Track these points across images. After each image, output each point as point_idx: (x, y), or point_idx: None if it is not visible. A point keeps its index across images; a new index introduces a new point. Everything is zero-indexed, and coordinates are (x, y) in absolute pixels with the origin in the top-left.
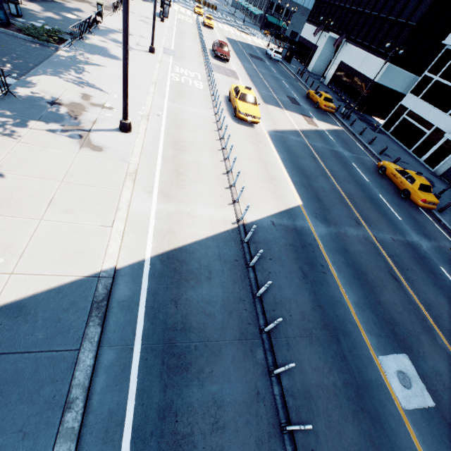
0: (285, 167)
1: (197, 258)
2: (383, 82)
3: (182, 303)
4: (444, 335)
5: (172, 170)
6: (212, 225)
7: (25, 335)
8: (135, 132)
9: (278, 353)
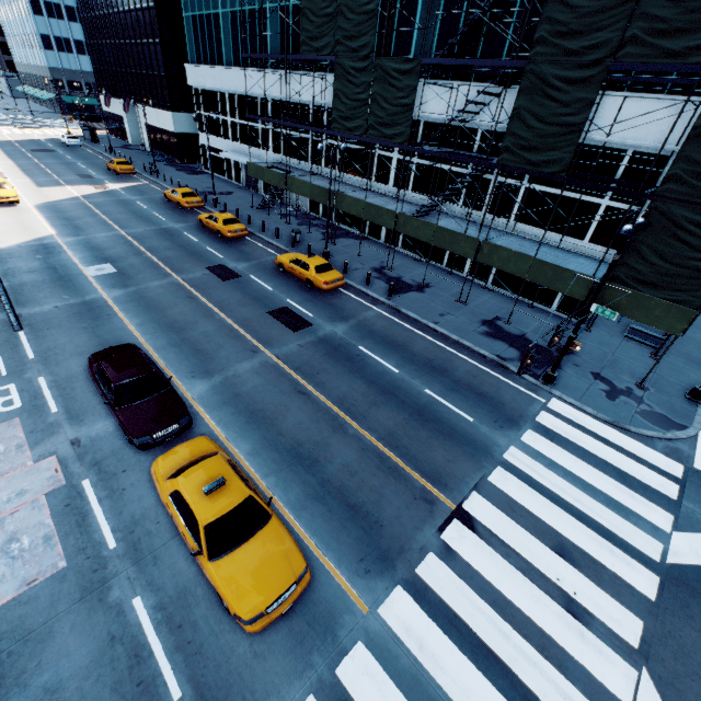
0: (47, 220)
1: None
2: (183, 130)
3: None
4: (152, 253)
5: None
6: None
7: None
8: None
9: (5, 280)
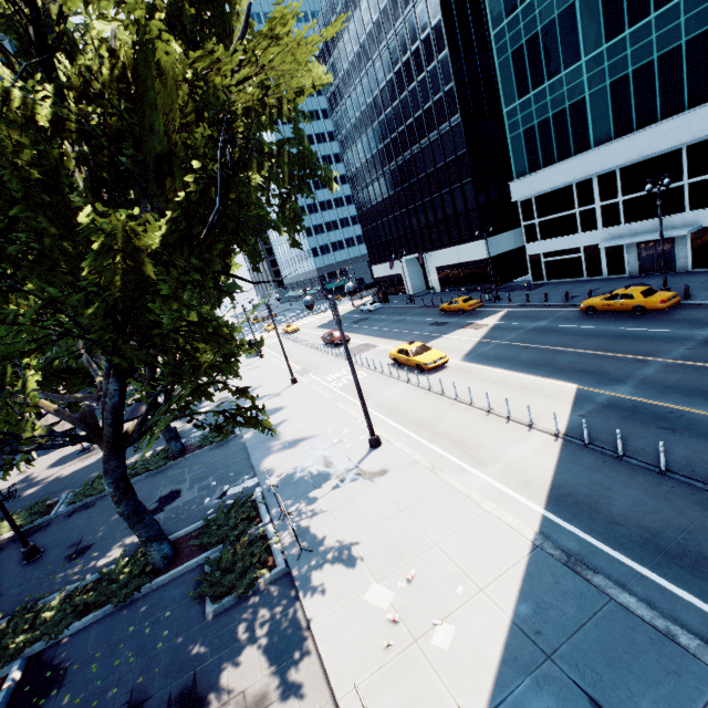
0: (519, 372)
1: (575, 483)
2: (493, 254)
3: (621, 519)
4: None
5: (450, 443)
6: (544, 454)
7: (560, 617)
8: (383, 441)
9: None
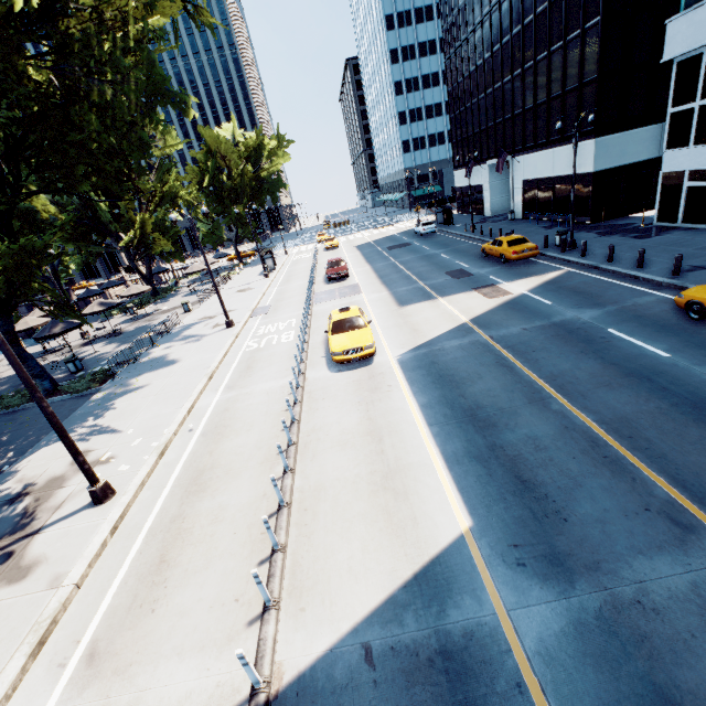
0: (429, 424)
1: None
2: (607, 165)
3: None
4: None
5: (152, 560)
6: None
7: None
8: (121, 492)
9: None
